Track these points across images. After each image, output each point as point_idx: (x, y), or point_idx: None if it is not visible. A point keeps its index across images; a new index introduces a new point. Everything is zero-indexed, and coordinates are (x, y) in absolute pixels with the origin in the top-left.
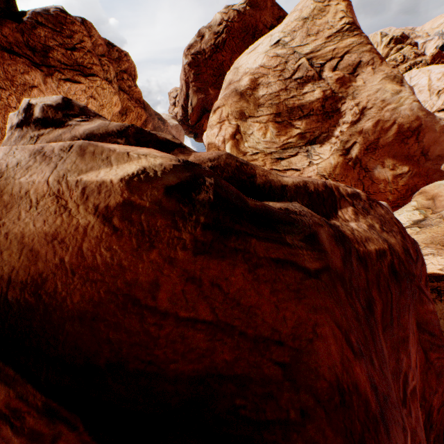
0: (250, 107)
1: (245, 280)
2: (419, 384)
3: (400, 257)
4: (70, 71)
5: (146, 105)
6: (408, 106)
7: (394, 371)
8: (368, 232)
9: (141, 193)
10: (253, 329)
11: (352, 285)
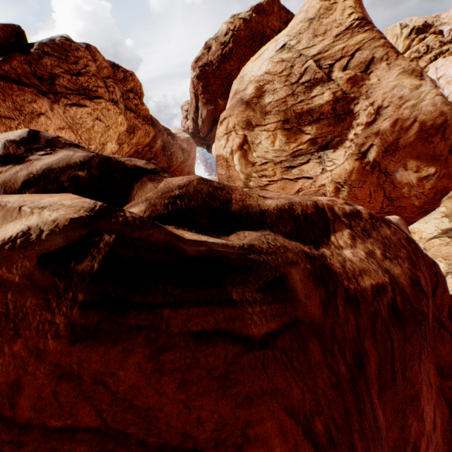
0: (257, 115)
1: (141, 374)
2: (442, 447)
3: (405, 293)
4: (76, 96)
5: (154, 121)
6: (430, 101)
7: (396, 446)
8: (365, 262)
9: (11, 264)
10: (156, 436)
11: (334, 337)
